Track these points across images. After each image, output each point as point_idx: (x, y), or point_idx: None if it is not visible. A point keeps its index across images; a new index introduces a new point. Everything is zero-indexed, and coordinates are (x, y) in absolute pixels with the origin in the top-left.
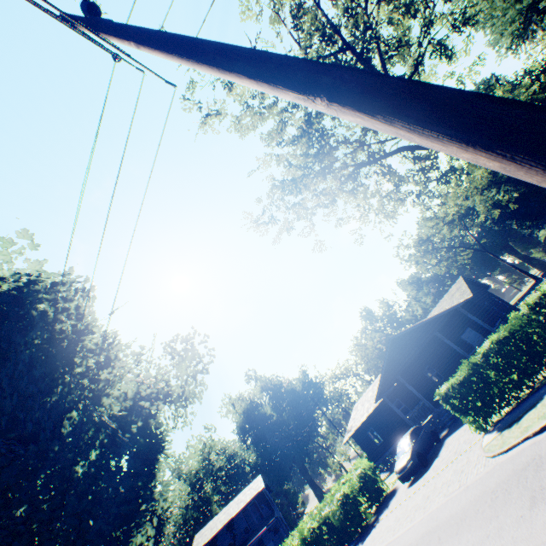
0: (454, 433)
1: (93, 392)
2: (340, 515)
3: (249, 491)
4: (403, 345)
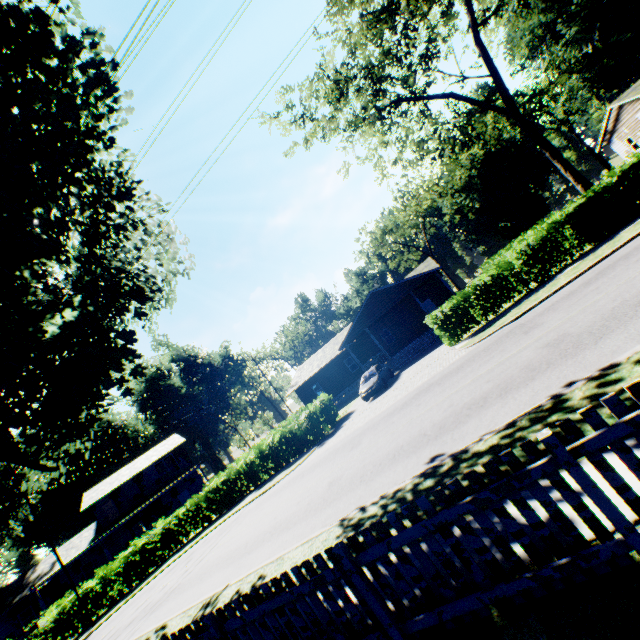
0: (411, 366)
1: (111, 220)
2: (308, 426)
3: (163, 448)
4: (379, 301)
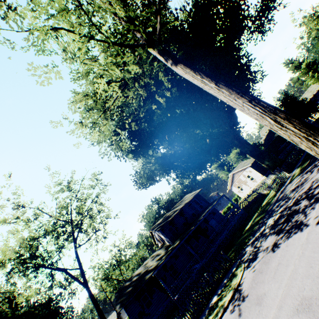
0: None
1: None
2: None
3: None
4: None
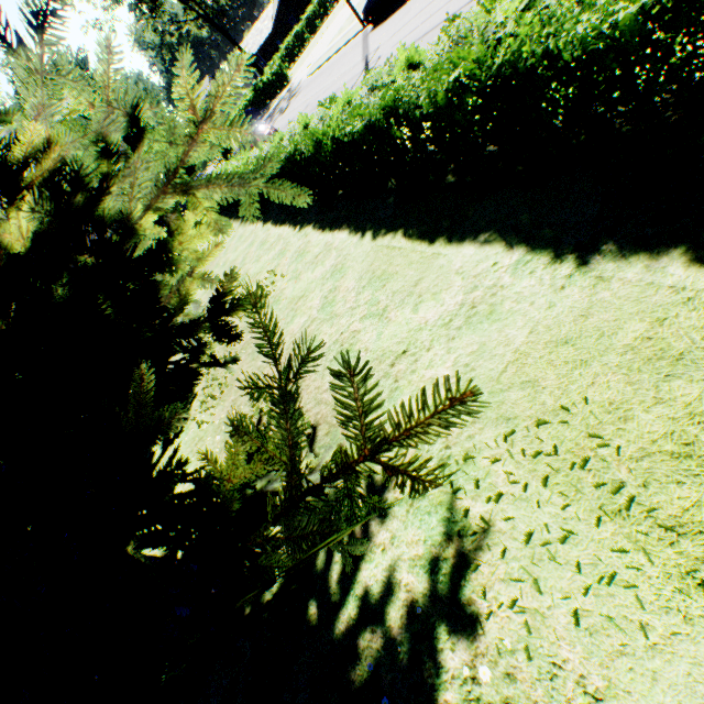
0: None
1: None
2: None
3: None
4: None
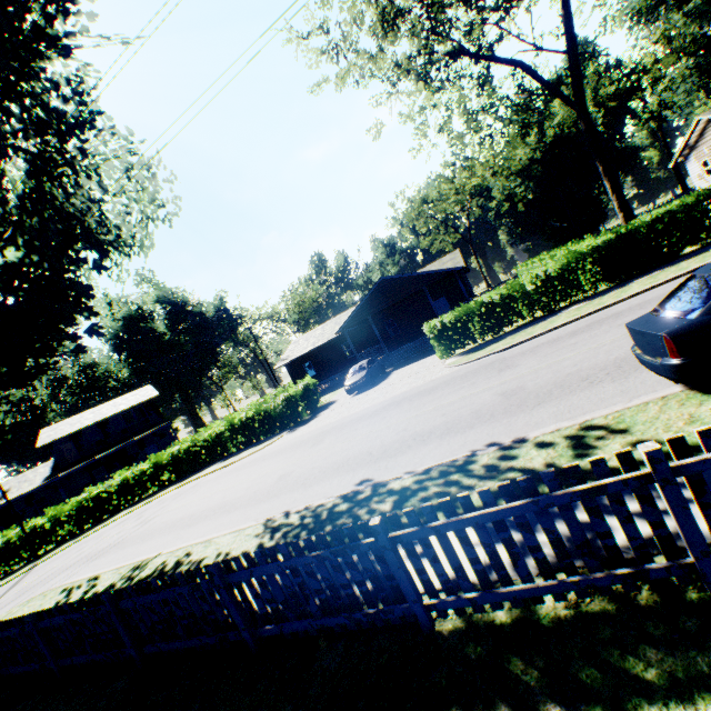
0: (404, 368)
1: (63, 156)
2: (284, 409)
3: (134, 398)
4: (389, 290)
